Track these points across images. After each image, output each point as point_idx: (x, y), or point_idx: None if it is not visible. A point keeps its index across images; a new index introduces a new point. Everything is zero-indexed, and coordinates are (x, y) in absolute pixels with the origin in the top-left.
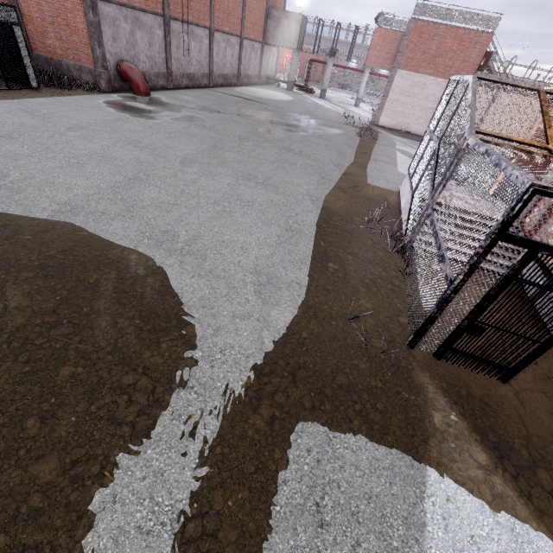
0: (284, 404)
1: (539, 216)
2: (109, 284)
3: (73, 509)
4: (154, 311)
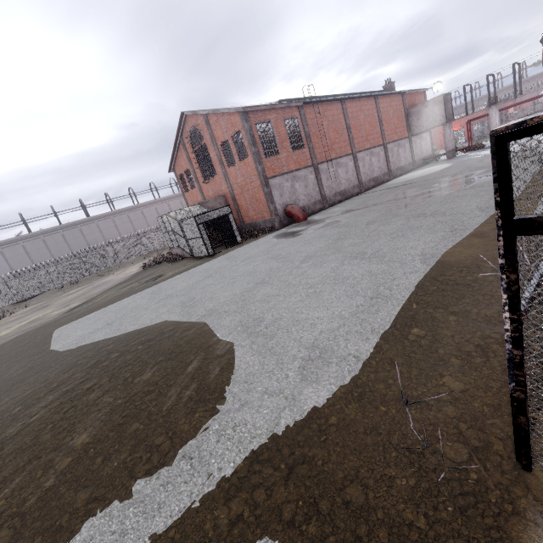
0: (260, 505)
1: None
2: (195, 363)
3: (71, 537)
4: (208, 385)
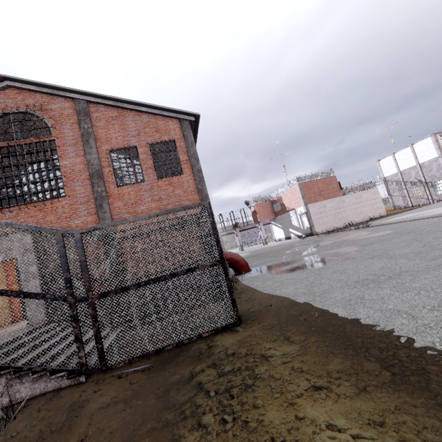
0: None
1: None
2: None
3: None
4: None
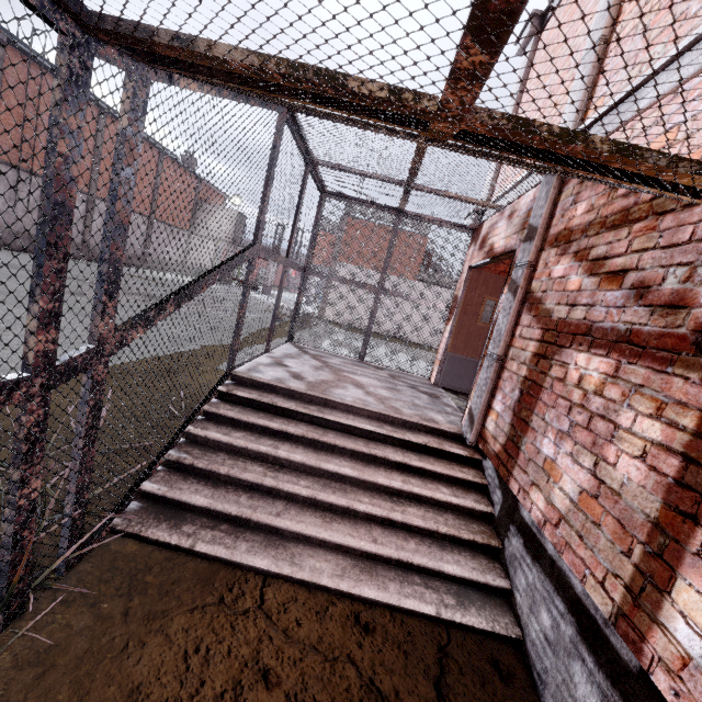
0: None
1: (509, 412)
2: None
3: None
4: None
